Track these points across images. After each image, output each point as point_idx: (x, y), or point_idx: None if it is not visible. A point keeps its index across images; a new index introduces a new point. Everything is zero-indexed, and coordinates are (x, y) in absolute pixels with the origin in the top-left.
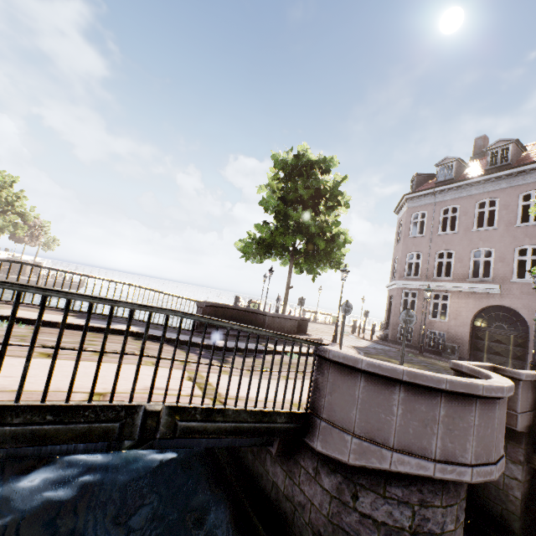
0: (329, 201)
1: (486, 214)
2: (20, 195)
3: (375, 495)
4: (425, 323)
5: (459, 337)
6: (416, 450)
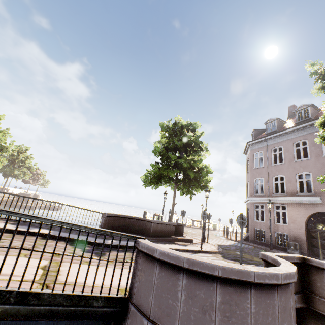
0: (194, 147)
1: (301, 150)
2: (30, 157)
3: None
4: (273, 227)
5: (298, 236)
6: None
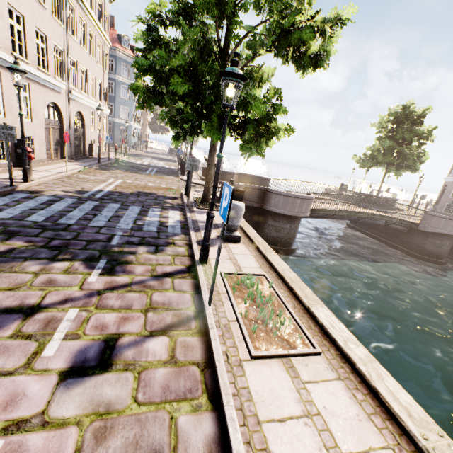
0: (421, 139)
1: None
2: None
3: (432, 238)
4: None
5: None
6: (444, 229)
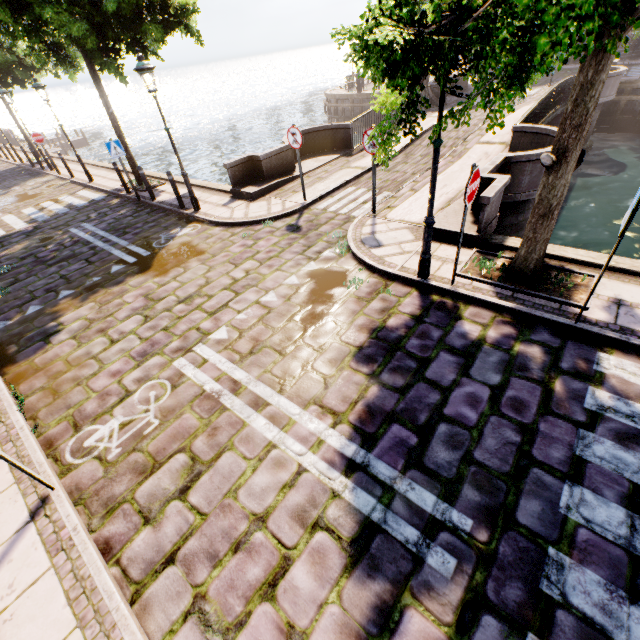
0: None
1: None
2: None
3: None
4: None
5: None
6: (602, 96)
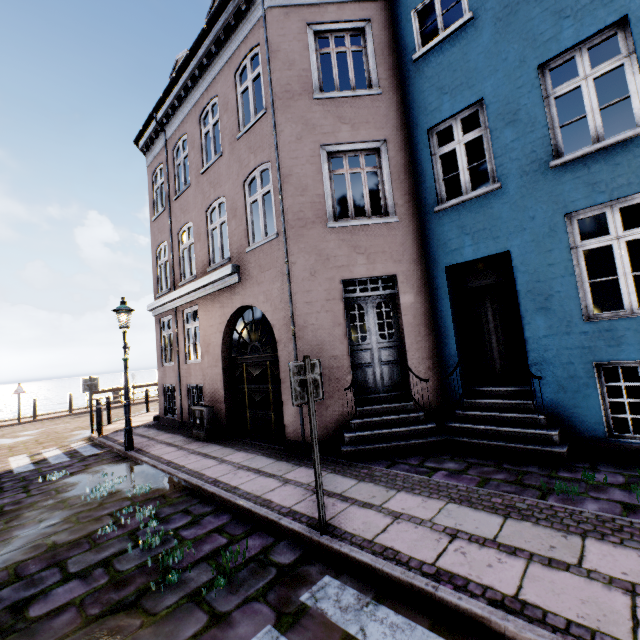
0: None
1: (212, 134)
2: None
3: None
4: (184, 373)
5: (214, 387)
6: None
